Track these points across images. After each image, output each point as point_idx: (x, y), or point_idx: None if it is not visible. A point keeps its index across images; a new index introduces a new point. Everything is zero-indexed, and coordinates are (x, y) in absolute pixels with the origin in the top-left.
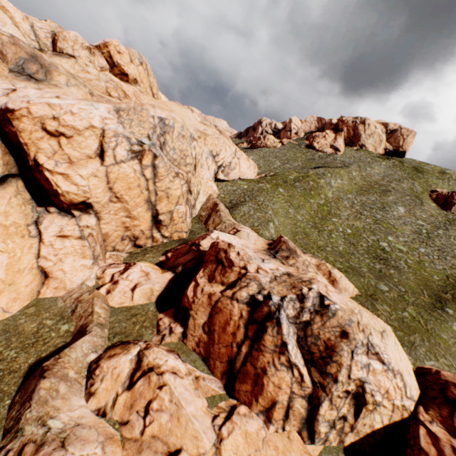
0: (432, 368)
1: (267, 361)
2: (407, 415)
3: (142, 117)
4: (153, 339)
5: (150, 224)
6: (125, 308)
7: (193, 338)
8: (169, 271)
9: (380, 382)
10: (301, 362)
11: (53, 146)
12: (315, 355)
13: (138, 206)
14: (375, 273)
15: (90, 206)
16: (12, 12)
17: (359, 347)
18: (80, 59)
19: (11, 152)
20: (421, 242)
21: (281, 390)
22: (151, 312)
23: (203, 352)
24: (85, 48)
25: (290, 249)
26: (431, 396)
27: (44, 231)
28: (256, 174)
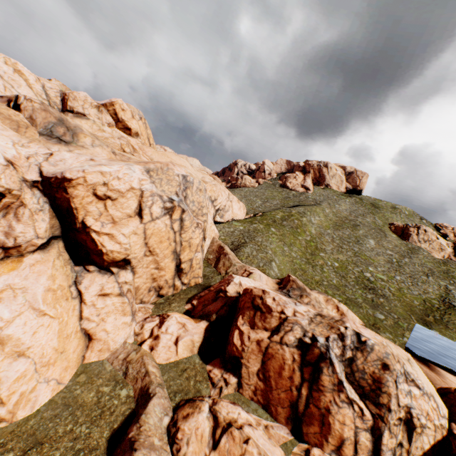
0: (450, 387)
1: (329, 400)
2: (445, 433)
3: (170, 176)
4: (211, 393)
5: (173, 273)
6: (172, 364)
7: (249, 387)
8: (203, 320)
9: (421, 405)
10: (356, 397)
11: (100, 208)
12: (365, 389)
13: (166, 257)
14: (369, 303)
15: (129, 262)
16: (27, 75)
17: (399, 376)
18: (89, 116)
19: (56, 215)
20: (395, 271)
21: (347, 426)
22: (198, 365)
23: (261, 399)
24: (94, 106)
25: (300, 288)
26: None
27: (85, 291)
28: (245, 214)
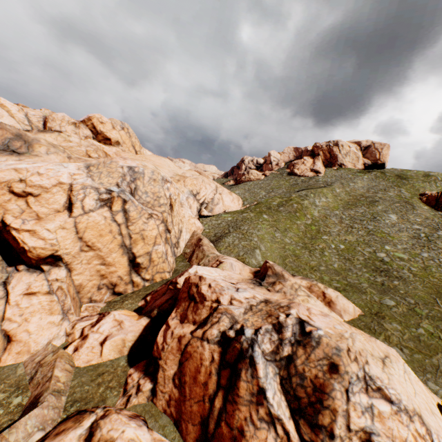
0: None
1: (244, 417)
2: None
3: (111, 168)
4: (117, 403)
5: (128, 269)
6: (91, 367)
7: (163, 396)
8: (144, 316)
9: (393, 430)
10: (285, 413)
11: (21, 206)
12: (302, 402)
13: (112, 251)
14: (378, 287)
15: (60, 259)
16: (9, 107)
17: (354, 383)
18: (66, 133)
19: None
20: (422, 246)
21: None
22: (120, 368)
23: (174, 413)
24: (71, 123)
25: (276, 274)
26: None
27: (11, 291)
28: (241, 205)
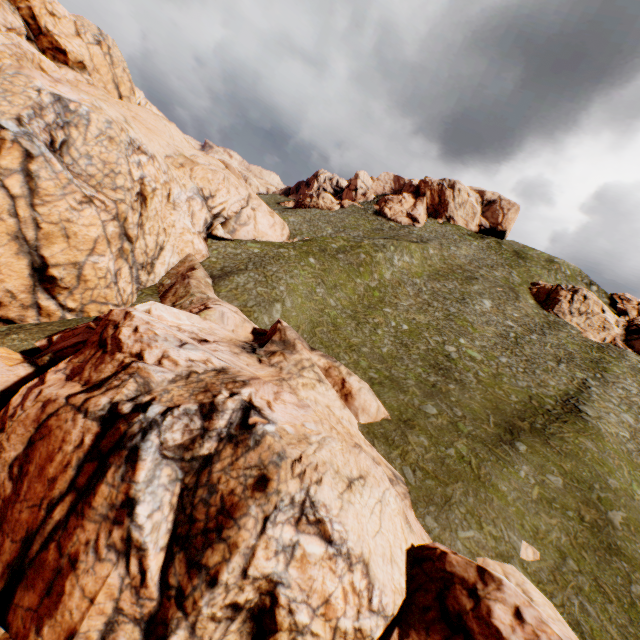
0: (437, 547)
1: (86, 540)
2: None
3: (14, 85)
4: None
5: (30, 282)
6: None
7: None
8: (24, 362)
9: (315, 581)
10: (160, 541)
11: None
12: (196, 527)
13: None
14: (426, 388)
15: None
16: None
17: (283, 509)
18: None
19: None
20: (505, 348)
21: (92, 607)
22: None
23: None
24: None
25: (286, 342)
26: (422, 606)
27: None
28: (285, 238)
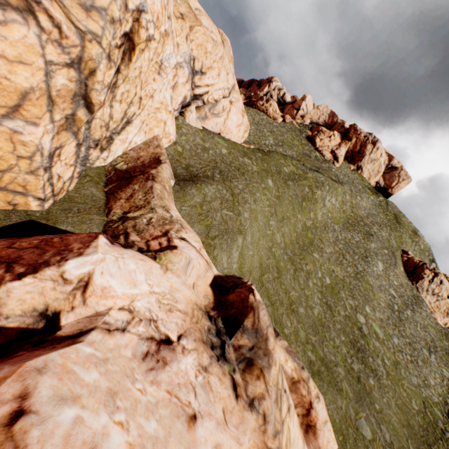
0: None
1: None
2: None
3: None
4: None
5: None
6: None
7: None
8: None
9: None
10: None
11: None
12: None
13: None
14: (354, 385)
15: None
16: None
17: None
18: None
19: None
20: (395, 325)
21: None
22: None
23: None
24: None
25: (258, 331)
26: None
27: None
28: (243, 140)
